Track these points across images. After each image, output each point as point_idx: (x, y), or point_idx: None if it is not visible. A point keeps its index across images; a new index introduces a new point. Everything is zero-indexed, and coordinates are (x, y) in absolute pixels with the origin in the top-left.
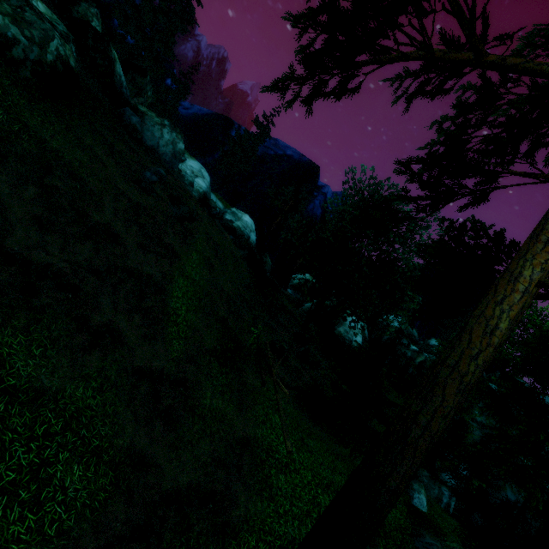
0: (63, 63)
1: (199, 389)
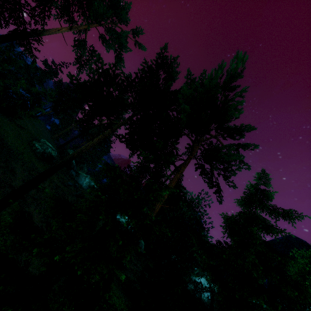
0: (50, 153)
1: None
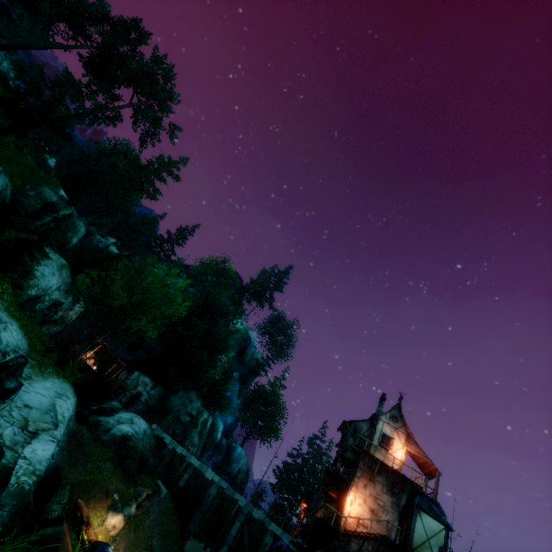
0: None
1: None
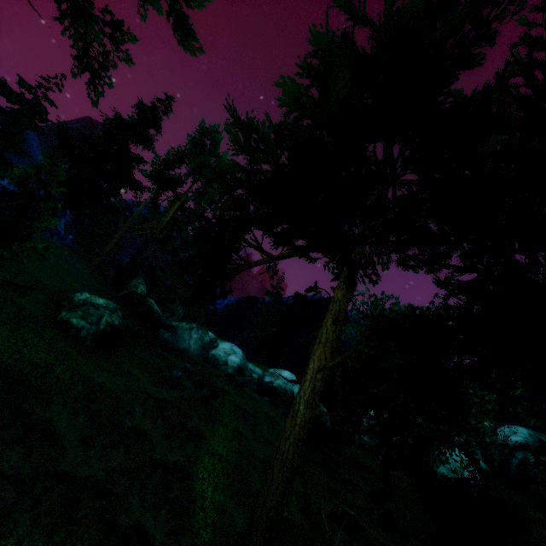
0: (111, 326)
1: None
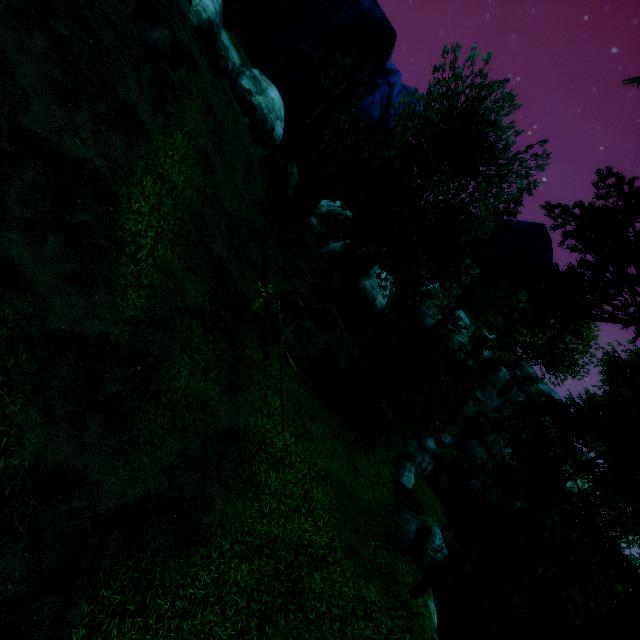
0: None
1: (169, 366)
